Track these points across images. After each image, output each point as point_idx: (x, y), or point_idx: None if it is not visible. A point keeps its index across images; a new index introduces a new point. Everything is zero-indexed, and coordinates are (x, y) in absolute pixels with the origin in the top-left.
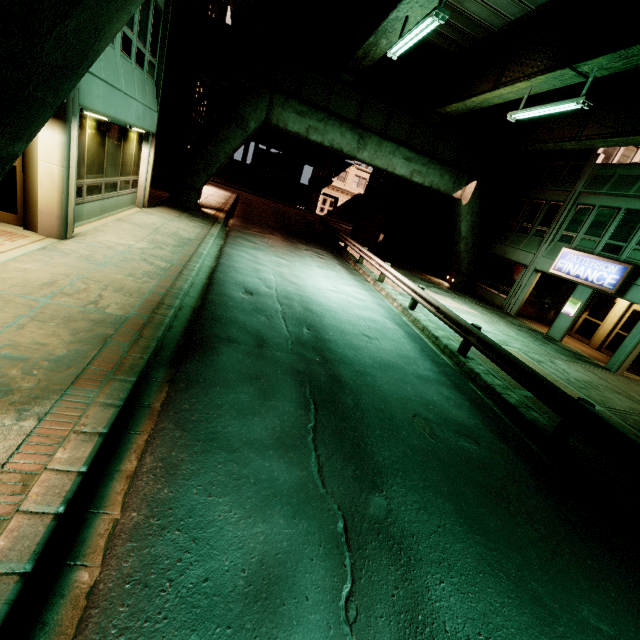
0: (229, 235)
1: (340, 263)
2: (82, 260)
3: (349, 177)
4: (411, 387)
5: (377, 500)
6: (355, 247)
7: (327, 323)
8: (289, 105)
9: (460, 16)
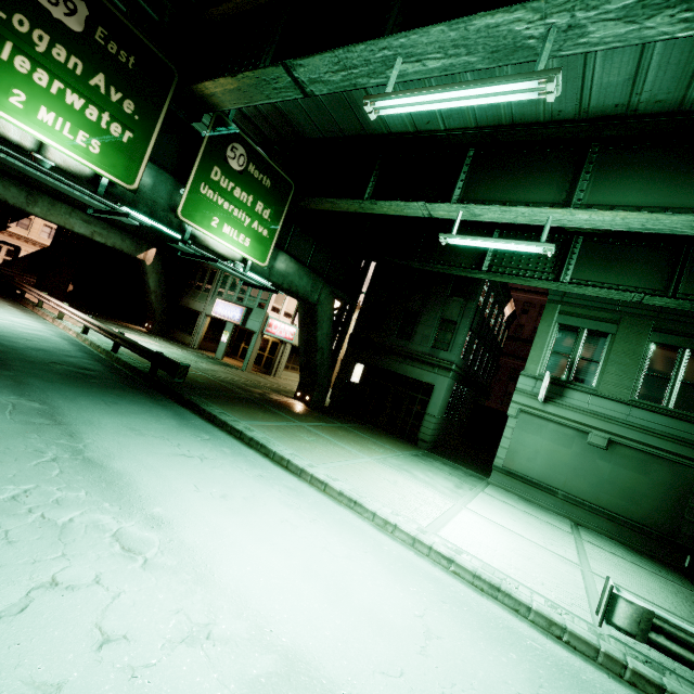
0: None
1: (13, 305)
2: None
3: (36, 225)
4: (57, 357)
5: (9, 372)
6: (34, 292)
7: None
8: None
9: None
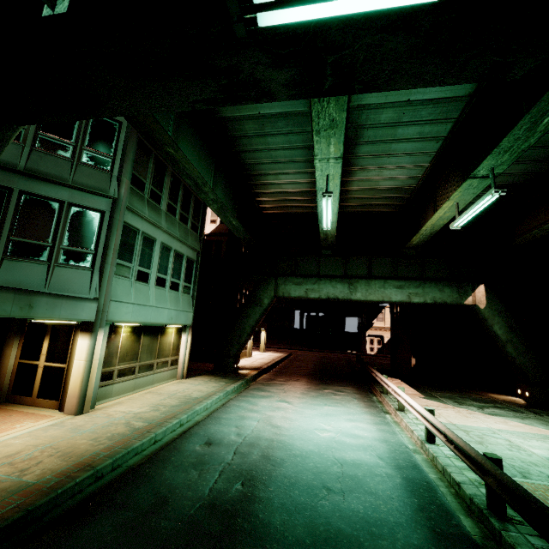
0: (246, 388)
1: (360, 397)
2: (70, 430)
3: (386, 316)
4: None
5: None
6: (377, 377)
7: (278, 473)
8: (289, 281)
9: (384, 191)
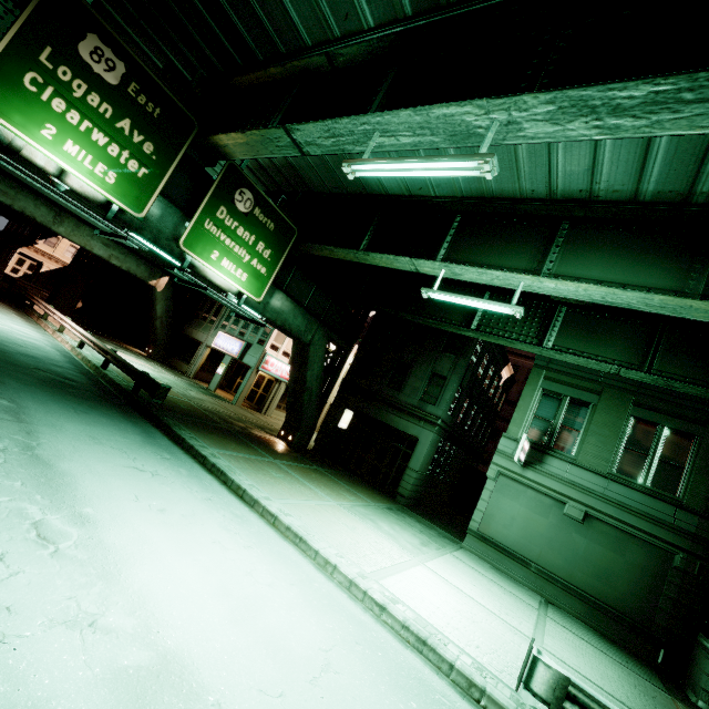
0: None
1: (18, 314)
2: None
3: (62, 245)
4: (43, 364)
5: None
6: (42, 305)
7: None
8: None
9: None
